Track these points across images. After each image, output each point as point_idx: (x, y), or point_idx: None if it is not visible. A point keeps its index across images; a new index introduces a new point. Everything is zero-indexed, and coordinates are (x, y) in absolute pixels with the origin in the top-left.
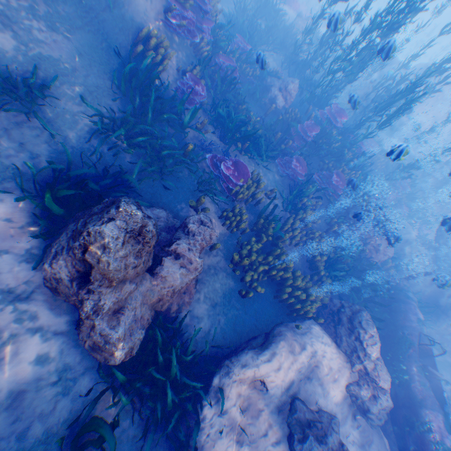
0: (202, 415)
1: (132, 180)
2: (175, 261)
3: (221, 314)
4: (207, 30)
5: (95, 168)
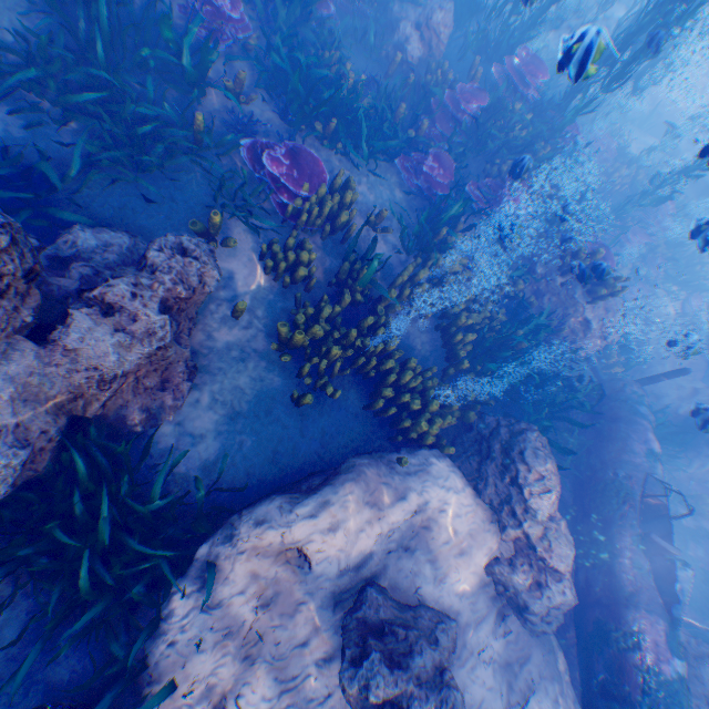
0: (168, 609)
1: (49, 169)
2: (103, 320)
3: (247, 433)
4: None
5: None
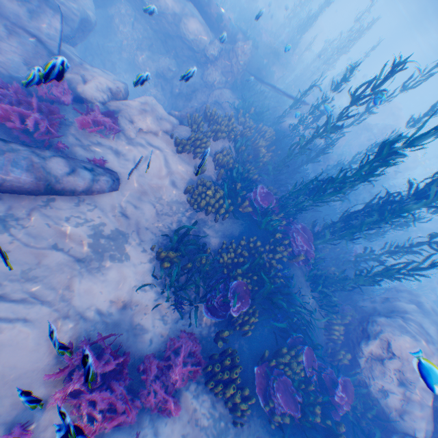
0: None
1: None
2: None
3: None
4: None
5: None
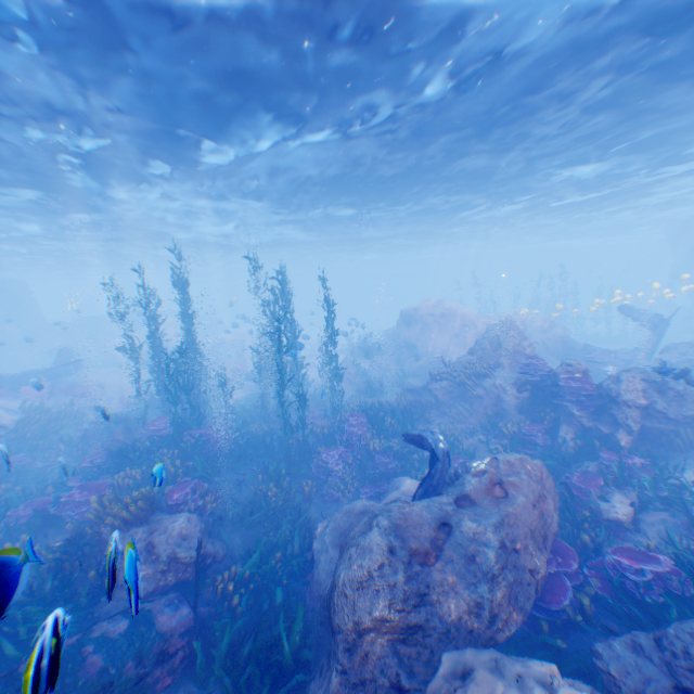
0: None
1: None
2: None
3: None
4: None
5: None
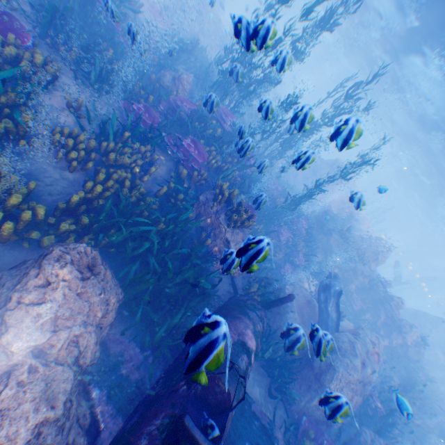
0: None
1: None
2: None
3: None
4: None
5: None
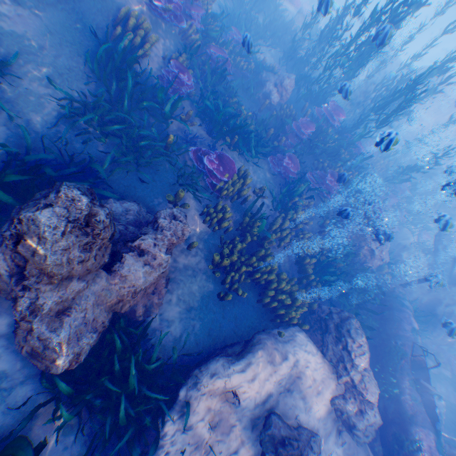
0: (163, 431)
1: (100, 169)
2: (138, 258)
3: (196, 318)
4: (197, 18)
5: (61, 155)
